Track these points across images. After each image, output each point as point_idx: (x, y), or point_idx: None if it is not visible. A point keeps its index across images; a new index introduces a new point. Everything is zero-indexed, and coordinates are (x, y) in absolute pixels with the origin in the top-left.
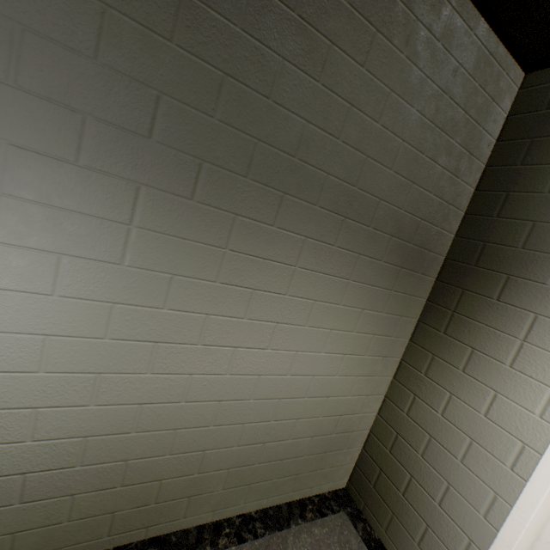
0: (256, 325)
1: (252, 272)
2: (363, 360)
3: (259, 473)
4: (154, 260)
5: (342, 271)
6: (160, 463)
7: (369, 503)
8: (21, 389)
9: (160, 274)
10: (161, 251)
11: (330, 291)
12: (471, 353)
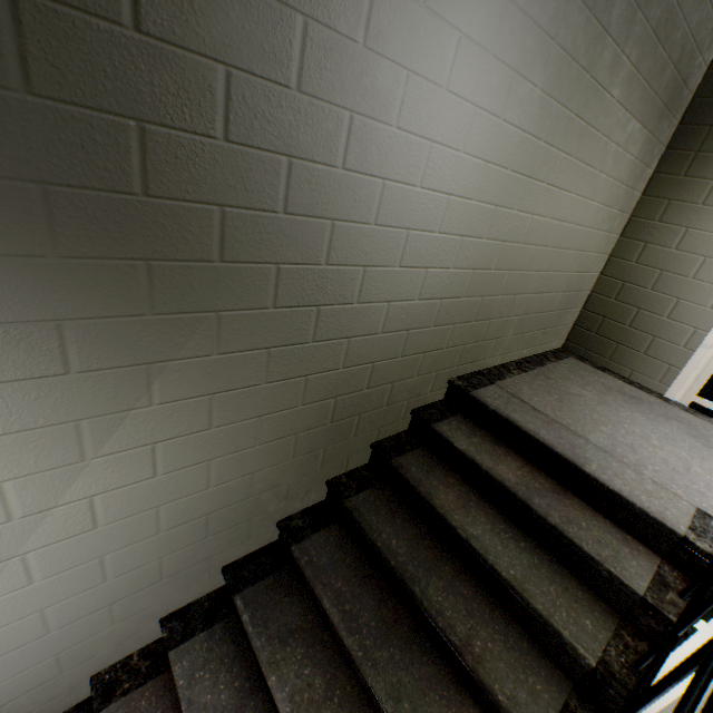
0: (576, 166)
1: (592, 105)
2: (611, 215)
3: (529, 324)
4: (552, 85)
5: (634, 109)
6: (494, 303)
7: (590, 347)
8: (461, 217)
9: (551, 101)
10: (559, 74)
11: (621, 132)
12: (712, 186)
